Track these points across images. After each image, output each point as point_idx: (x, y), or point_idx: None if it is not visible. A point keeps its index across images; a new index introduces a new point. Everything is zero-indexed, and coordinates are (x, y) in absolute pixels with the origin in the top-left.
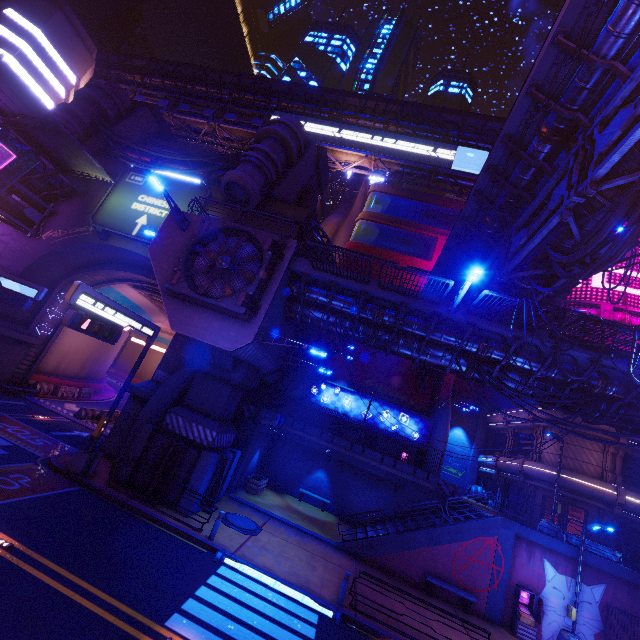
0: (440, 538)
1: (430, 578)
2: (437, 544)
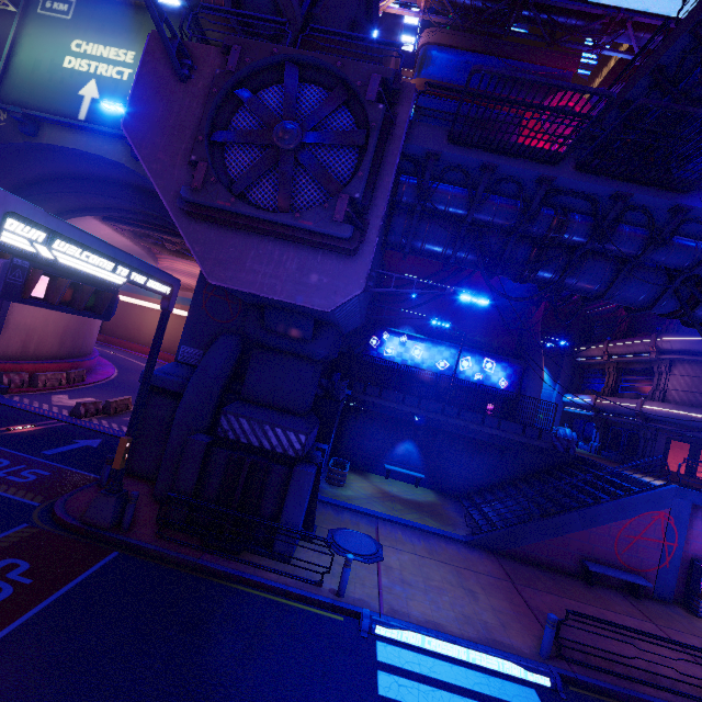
0: (598, 518)
1: (593, 567)
2: (594, 526)
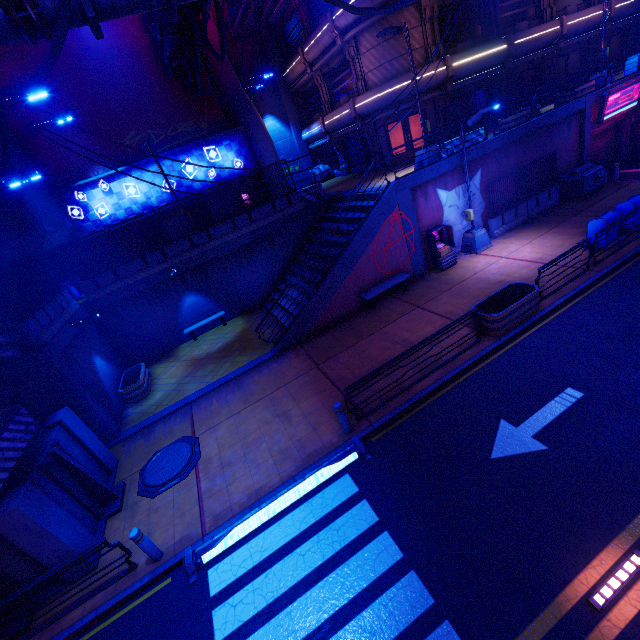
0: (355, 256)
1: (369, 296)
2: (356, 263)
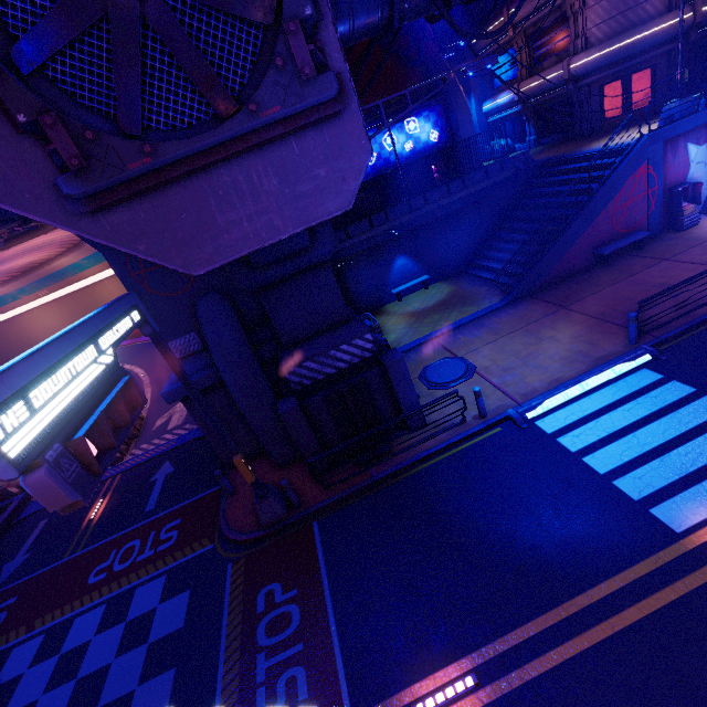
0: (596, 210)
1: (606, 251)
2: (595, 218)
